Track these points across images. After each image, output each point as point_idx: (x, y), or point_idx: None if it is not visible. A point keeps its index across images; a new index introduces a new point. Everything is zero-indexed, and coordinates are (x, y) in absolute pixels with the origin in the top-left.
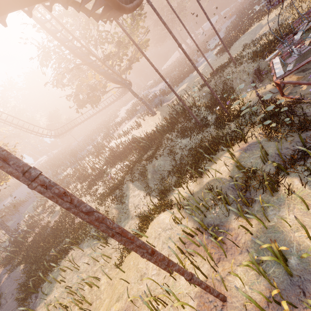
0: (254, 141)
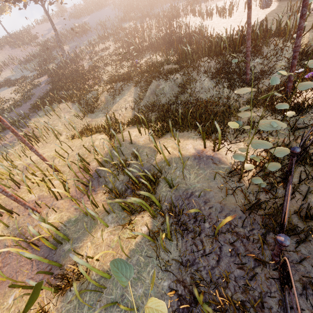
0: (222, 159)
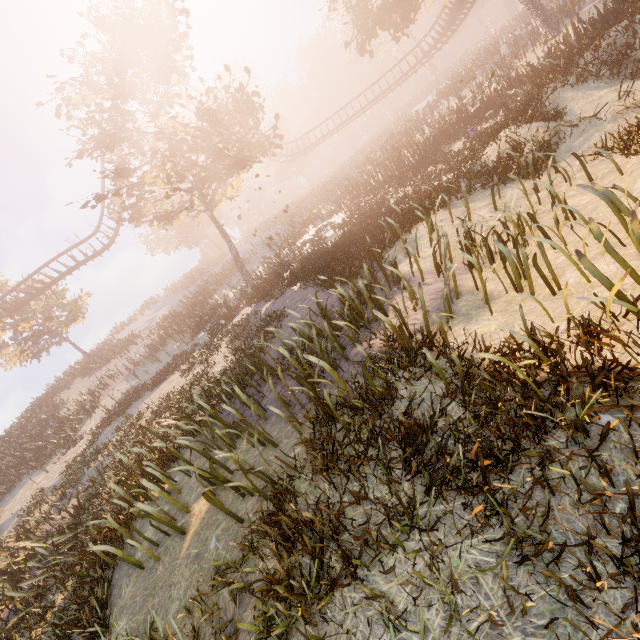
0: None
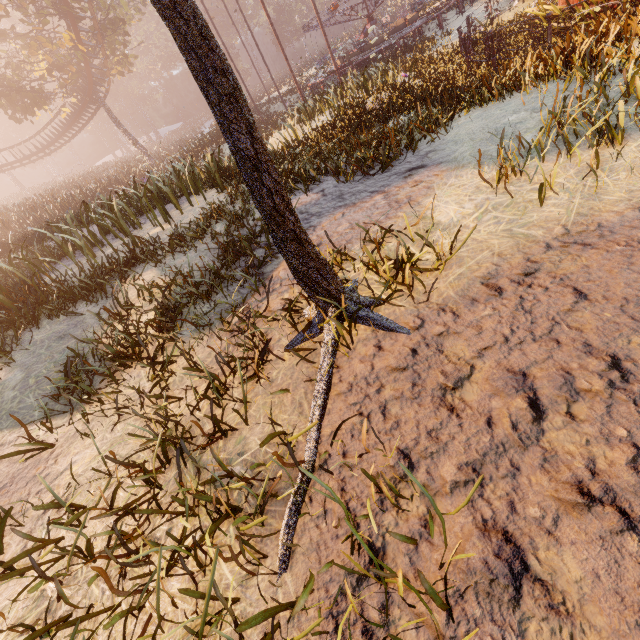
0: None
